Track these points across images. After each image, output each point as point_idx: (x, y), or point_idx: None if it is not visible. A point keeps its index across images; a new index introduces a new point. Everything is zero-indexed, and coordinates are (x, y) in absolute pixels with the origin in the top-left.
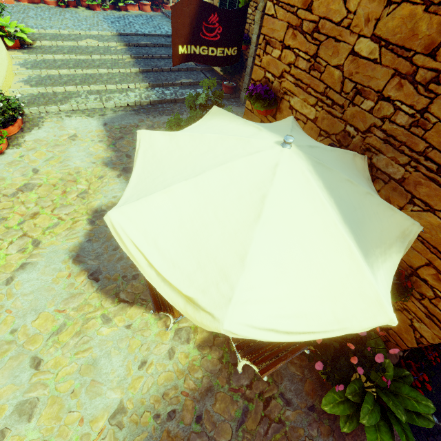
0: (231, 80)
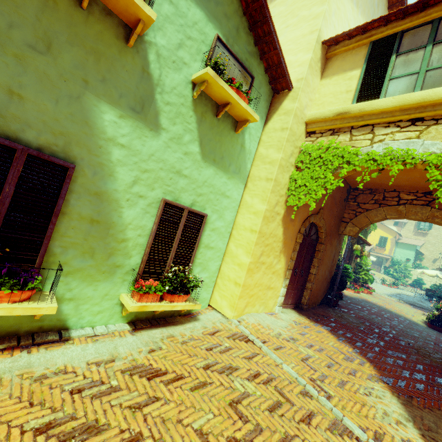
0: None
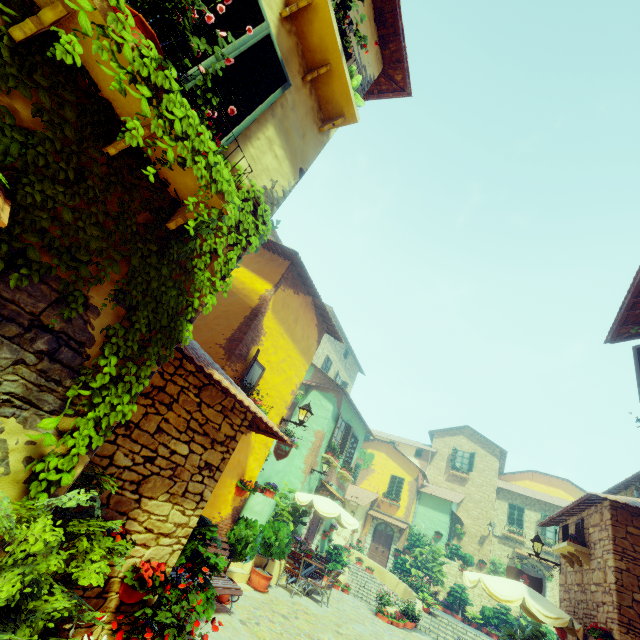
0: None
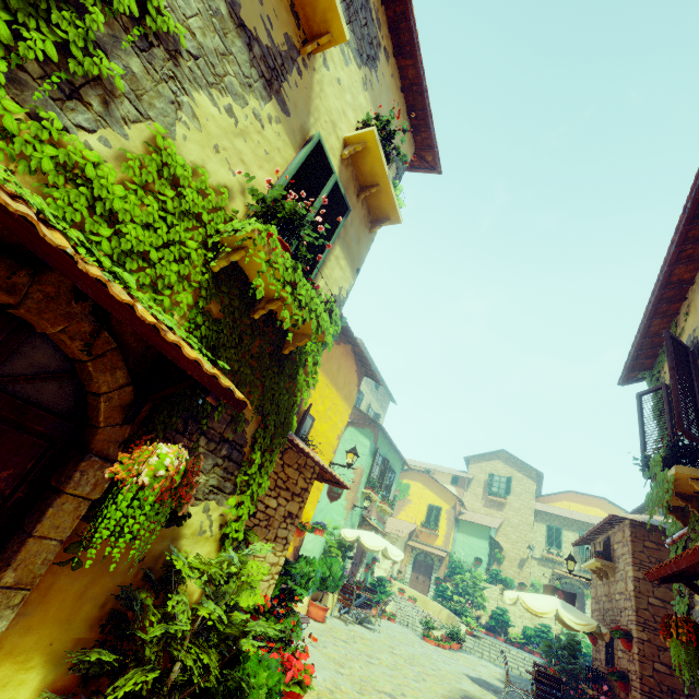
0: None
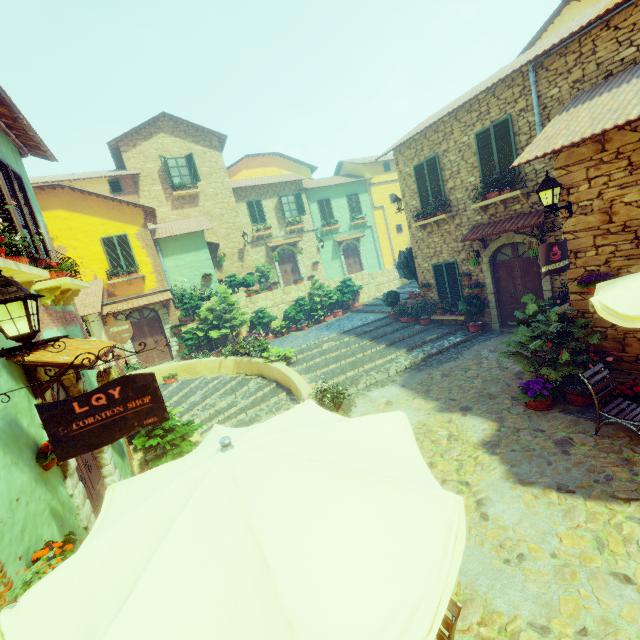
0: (473, 321)
